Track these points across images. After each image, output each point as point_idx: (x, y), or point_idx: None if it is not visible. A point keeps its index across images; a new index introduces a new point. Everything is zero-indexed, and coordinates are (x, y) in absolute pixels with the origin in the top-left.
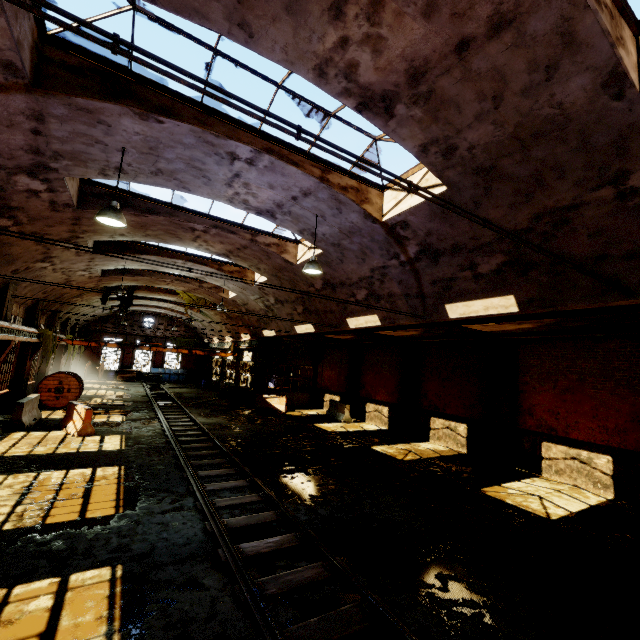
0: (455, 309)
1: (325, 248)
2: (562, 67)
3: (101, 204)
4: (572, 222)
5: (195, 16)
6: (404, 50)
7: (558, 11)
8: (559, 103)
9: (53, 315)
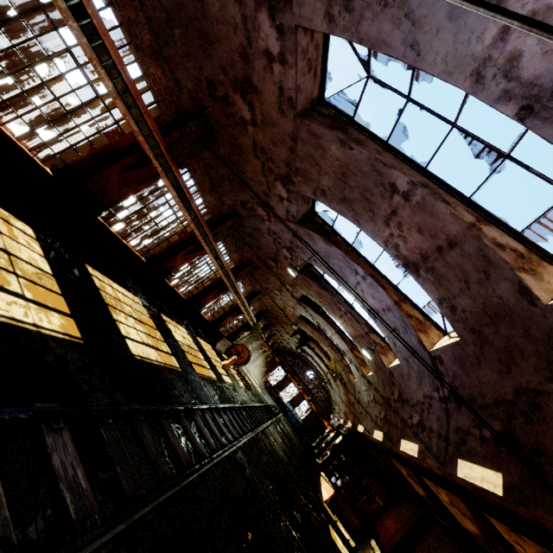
0: (463, 467)
1: (401, 360)
2: (492, 274)
3: (308, 275)
4: (542, 409)
5: (343, 215)
6: (416, 244)
7: (475, 244)
8: (500, 296)
9: (269, 325)
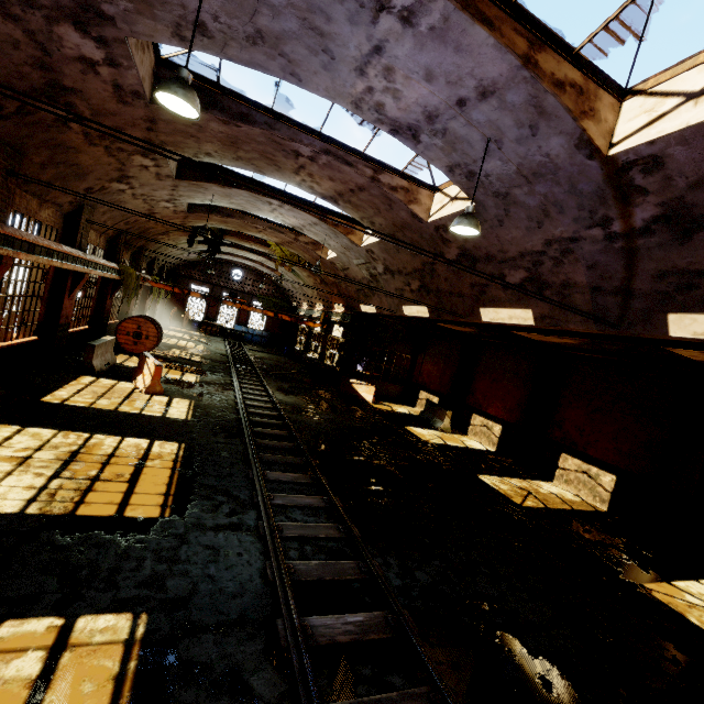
0: (687, 323)
1: (481, 199)
2: None
3: None
4: None
5: None
6: None
7: None
8: None
9: (138, 252)
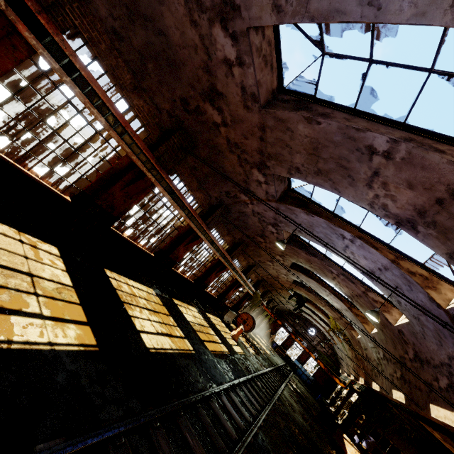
0: None
1: (409, 318)
2: None
3: (295, 244)
4: None
5: (320, 186)
6: (407, 201)
7: None
8: None
9: (267, 291)
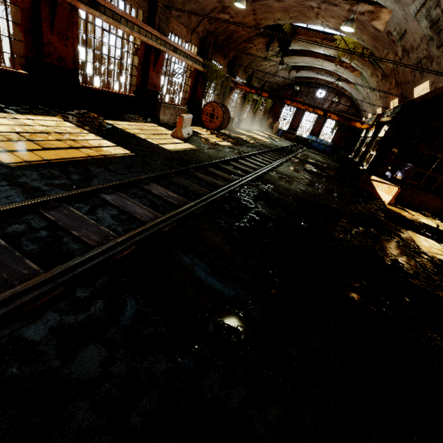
0: None
1: None
2: None
3: None
4: None
5: None
6: None
7: None
8: None
9: (234, 61)
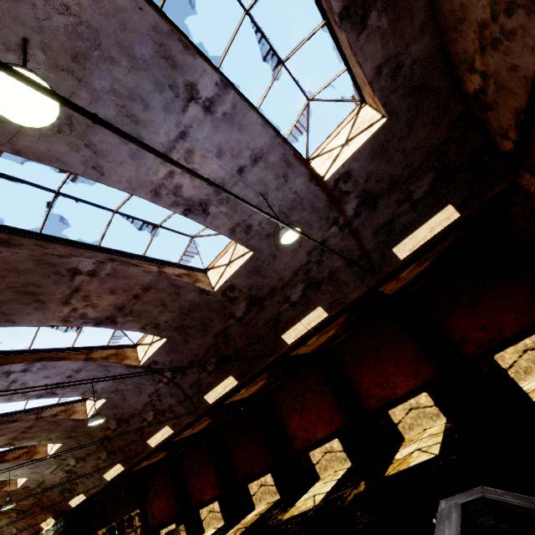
0: (210, 397)
1: (108, 396)
2: (181, 292)
3: None
4: (230, 334)
5: None
6: (109, 303)
7: (166, 282)
8: (190, 301)
9: None
